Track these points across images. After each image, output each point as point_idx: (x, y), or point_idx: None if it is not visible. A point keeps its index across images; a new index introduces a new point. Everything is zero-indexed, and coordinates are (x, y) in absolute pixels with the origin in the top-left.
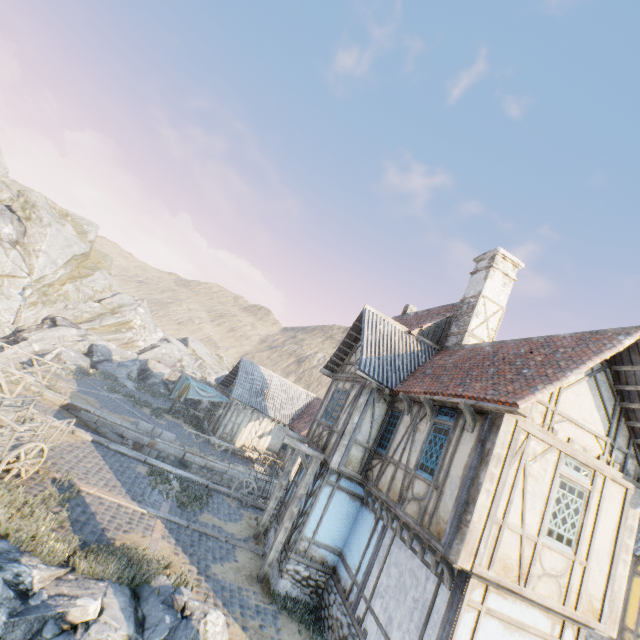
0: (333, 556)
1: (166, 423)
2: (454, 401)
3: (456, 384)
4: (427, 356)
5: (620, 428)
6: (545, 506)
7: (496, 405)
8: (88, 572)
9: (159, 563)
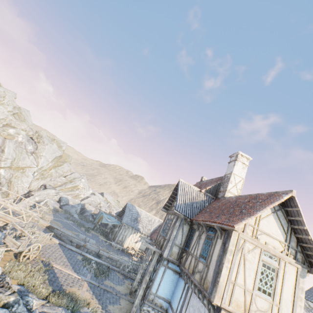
0: (166, 303)
1: (91, 235)
2: (213, 224)
3: (216, 216)
4: (209, 202)
5: (292, 237)
6: (255, 275)
7: (227, 226)
8: (55, 303)
9: (84, 301)
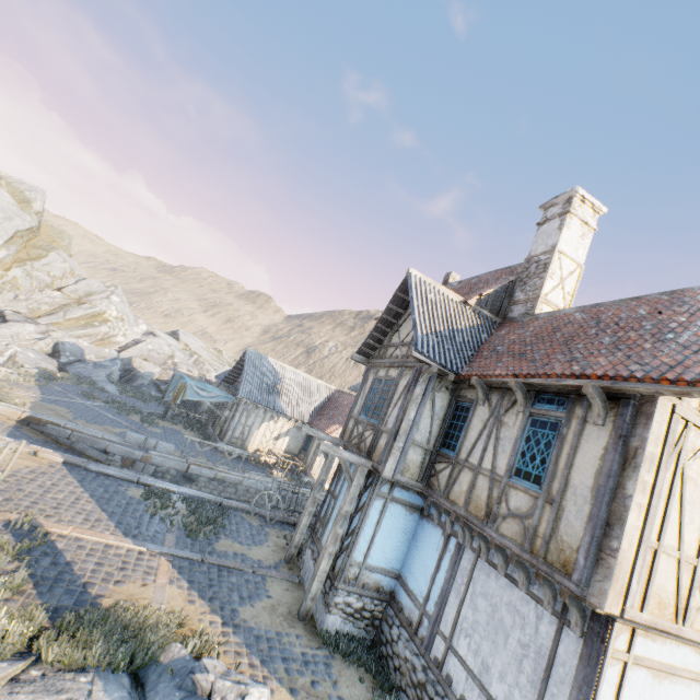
0: (389, 580)
1: (162, 431)
2: (570, 384)
3: (561, 361)
4: (489, 331)
5: None
6: None
7: (655, 385)
8: (61, 662)
9: (168, 626)
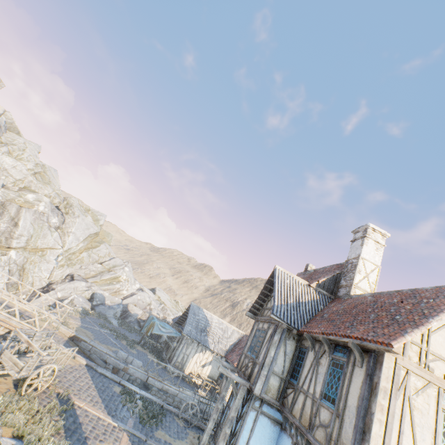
0: None
1: (136, 352)
2: (344, 340)
3: (345, 326)
4: (324, 303)
5: None
6: (434, 439)
7: (376, 344)
8: None
9: None
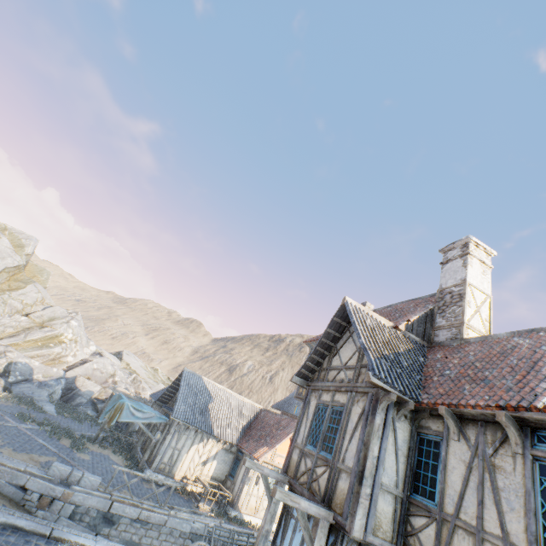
0: None
1: (90, 457)
2: None
3: None
4: (422, 354)
5: None
6: None
7: None
8: None
9: None
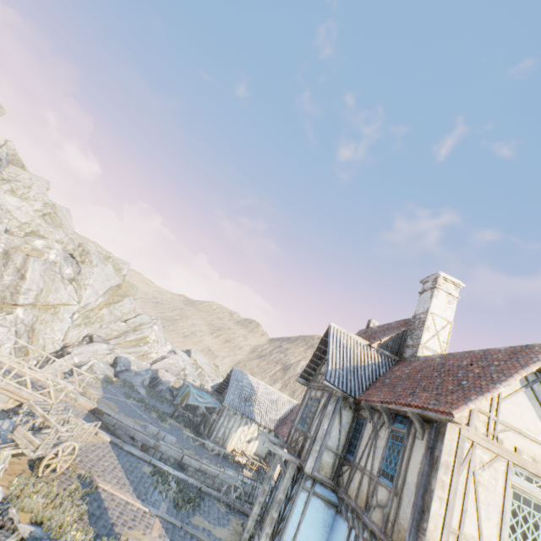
0: None
1: (169, 426)
2: (404, 410)
3: (407, 394)
4: (387, 366)
5: None
6: (501, 518)
7: (437, 414)
8: None
9: None
